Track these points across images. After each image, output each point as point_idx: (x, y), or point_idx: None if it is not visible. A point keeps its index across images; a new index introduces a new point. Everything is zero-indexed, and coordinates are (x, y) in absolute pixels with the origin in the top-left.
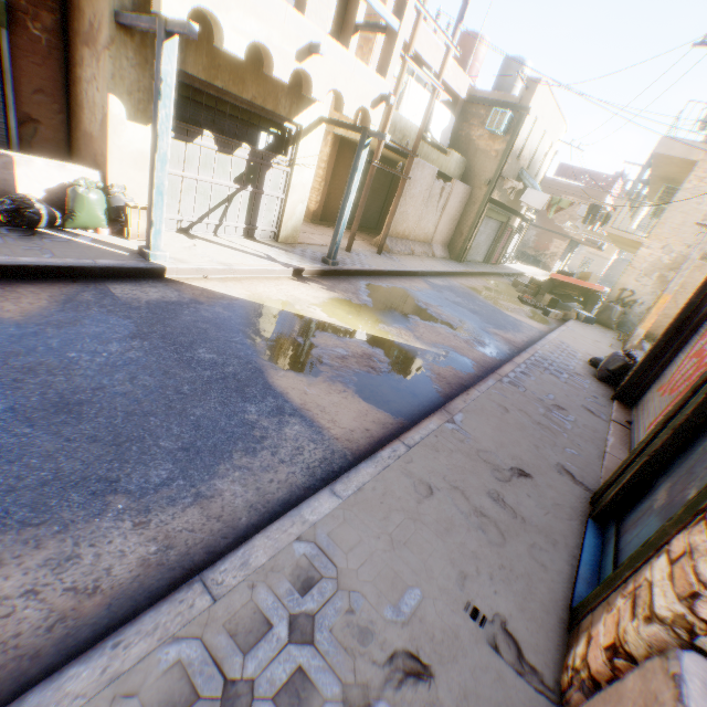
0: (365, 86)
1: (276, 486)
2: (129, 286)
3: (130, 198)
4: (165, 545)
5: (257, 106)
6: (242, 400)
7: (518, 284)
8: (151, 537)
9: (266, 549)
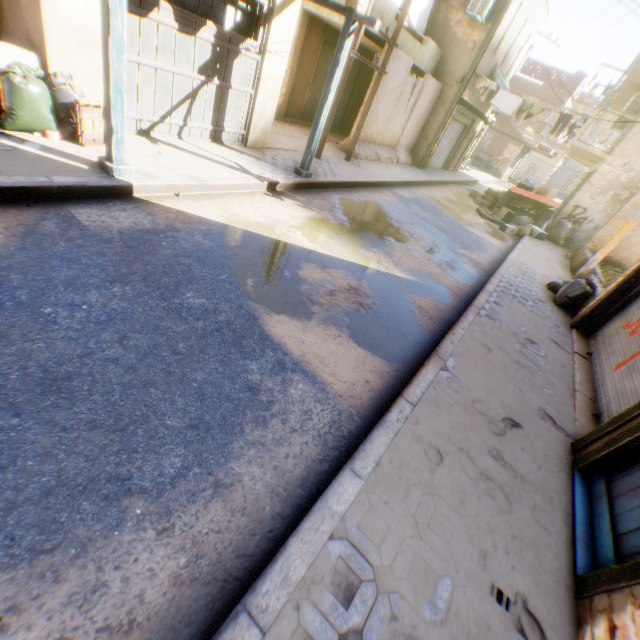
0: None
1: (293, 462)
2: (95, 210)
3: (80, 92)
4: (194, 553)
5: None
6: (242, 356)
7: (476, 195)
8: (178, 545)
9: (303, 556)
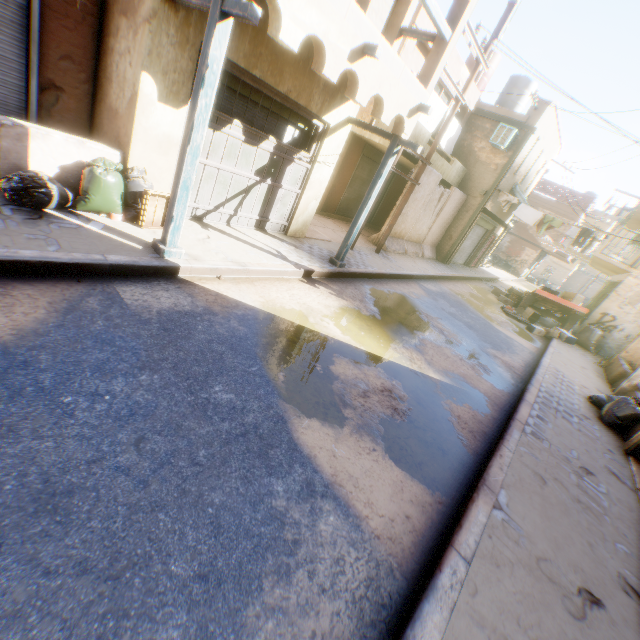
0: (406, 94)
1: None
2: (139, 289)
3: (149, 183)
4: None
5: (291, 100)
6: (267, 472)
7: (498, 292)
8: None
9: None
